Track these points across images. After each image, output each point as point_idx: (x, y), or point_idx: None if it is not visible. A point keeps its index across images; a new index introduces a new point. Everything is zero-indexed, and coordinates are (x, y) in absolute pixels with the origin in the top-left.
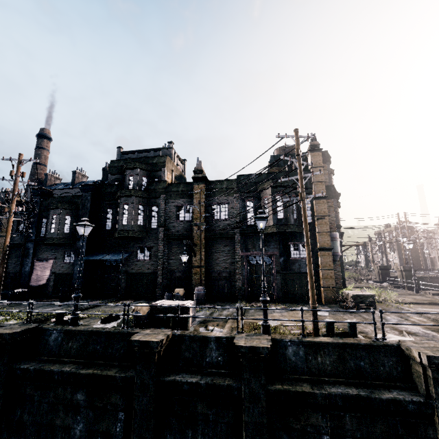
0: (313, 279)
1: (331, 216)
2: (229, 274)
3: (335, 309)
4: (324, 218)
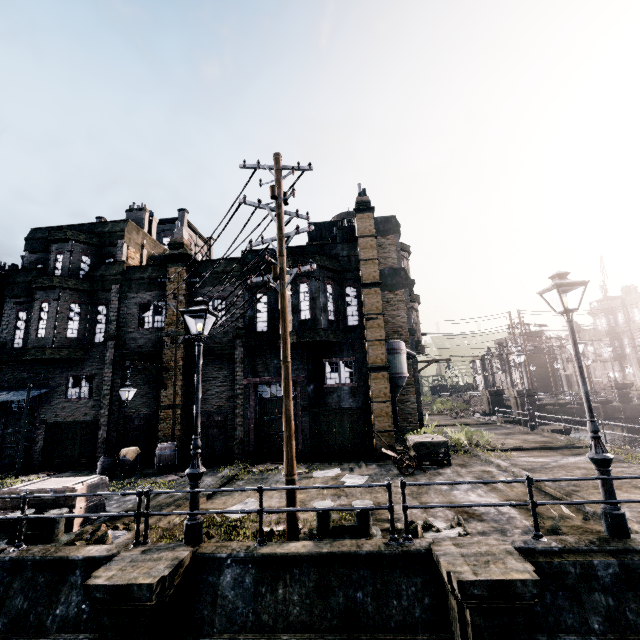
0: (290, 426)
1: (401, 316)
2: (225, 416)
3: (386, 470)
4: (376, 318)
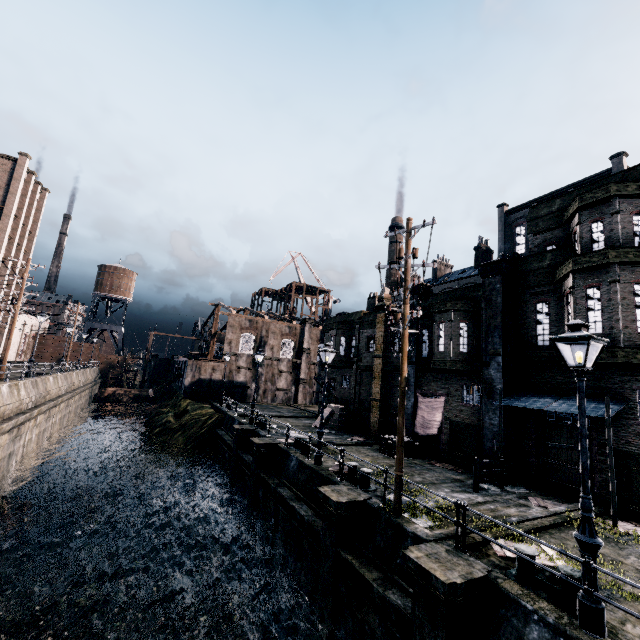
0: None
1: None
2: None
3: None
4: None
